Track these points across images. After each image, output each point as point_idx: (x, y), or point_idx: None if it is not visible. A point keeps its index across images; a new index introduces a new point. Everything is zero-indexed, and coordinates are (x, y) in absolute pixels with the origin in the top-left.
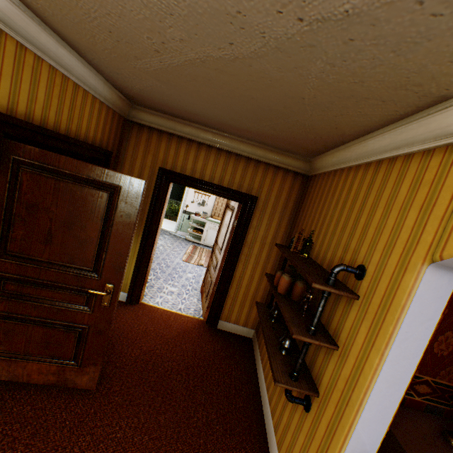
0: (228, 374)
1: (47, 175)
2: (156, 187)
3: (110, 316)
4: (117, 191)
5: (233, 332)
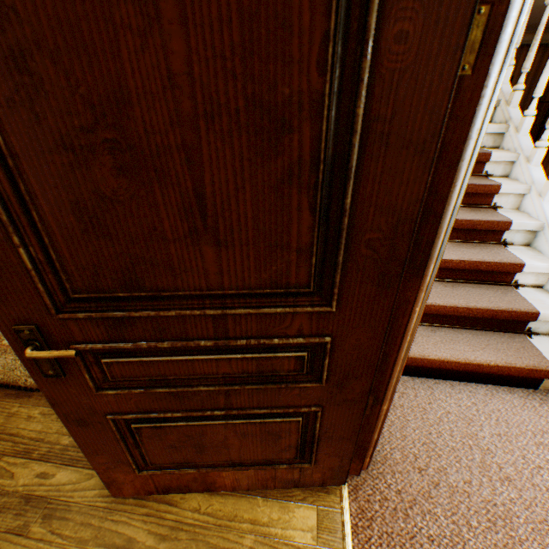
0: None
1: None
2: None
3: None
4: None
5: None
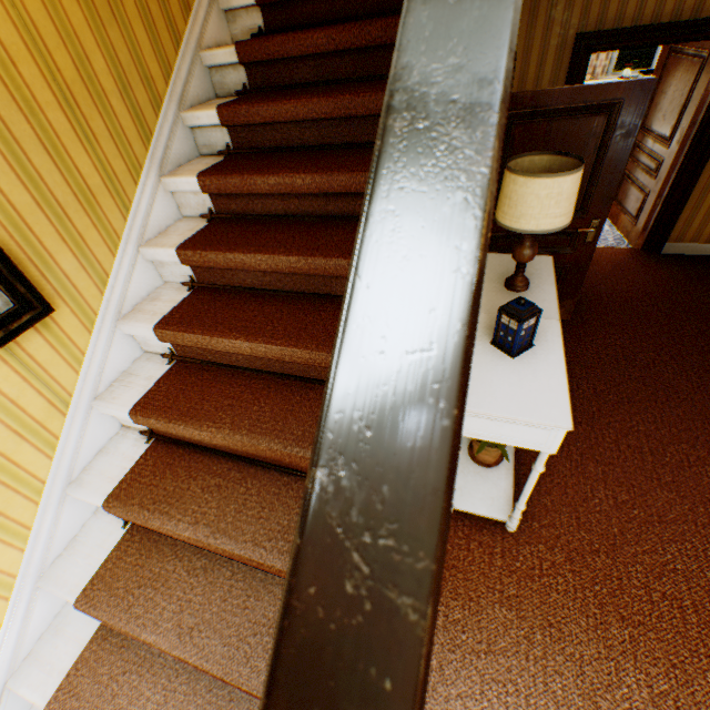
0: (701, 296)
1: (537, 122)
2: (568, 75)
3: (590, 253)
4: (616, 109)
5: (685, 254)
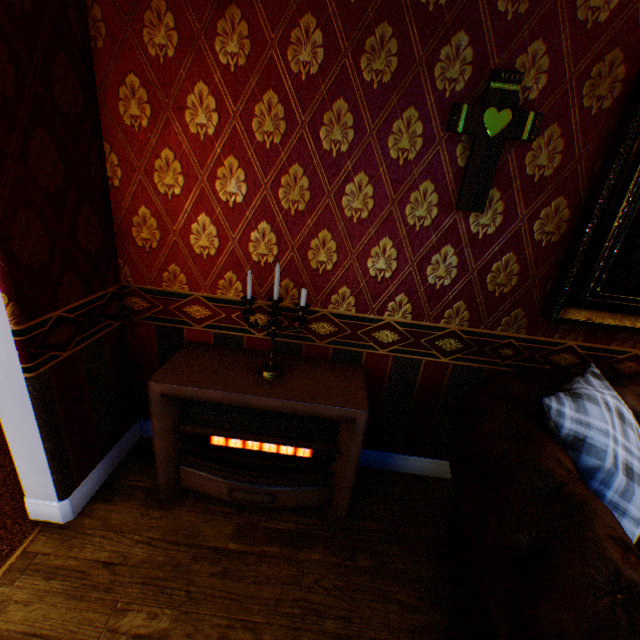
0: None
1: None
2: None
3: None
4: None
5: None
